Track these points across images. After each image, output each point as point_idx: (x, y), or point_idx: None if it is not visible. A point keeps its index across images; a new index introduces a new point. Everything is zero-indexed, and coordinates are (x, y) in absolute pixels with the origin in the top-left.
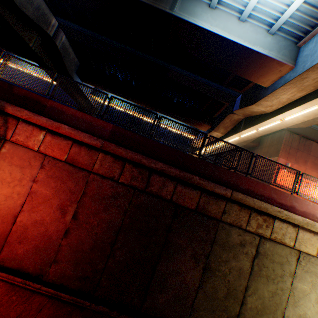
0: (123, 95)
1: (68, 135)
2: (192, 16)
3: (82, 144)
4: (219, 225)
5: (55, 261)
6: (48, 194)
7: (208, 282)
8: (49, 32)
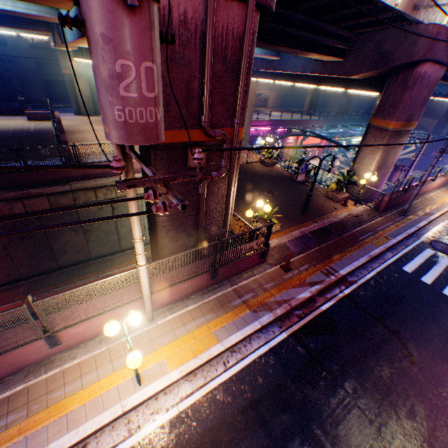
0: None
1: None
2: None
3: None
4: None
5: None
6: None
7: (92, 236)
8: None
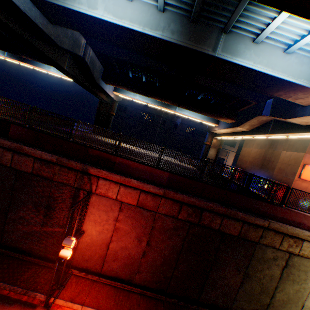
0: (147, 95)
1: (137, 187)
2: (235, 55)
3: (147, 192)
4: (256, 246)
5: (138, 271)
6: (127, 229)
7: (246, 283)
8: (81, 53)
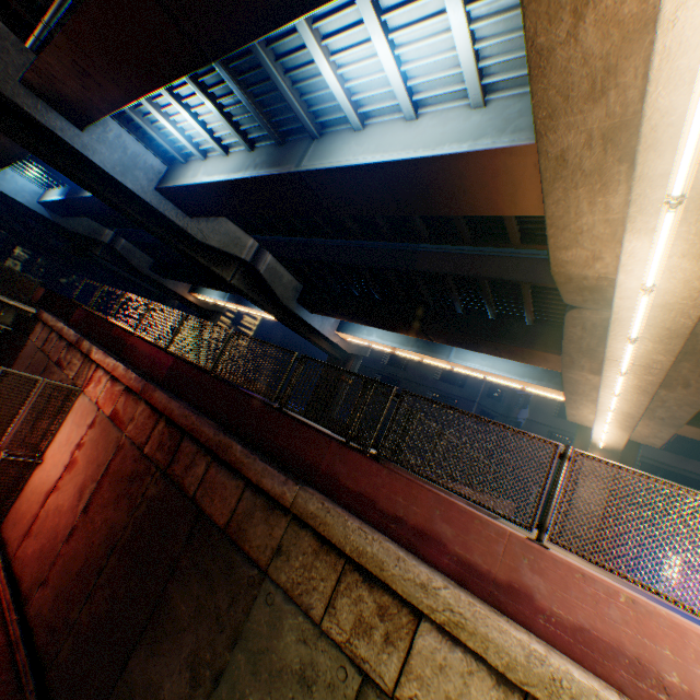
0: (365, 320)
1: (121, 378)
2: (326, 158)
3: (132, 391)
4: (262, 589)
5: (46, 580)
6: (82, 466)
7: None
8: (245, 256)
